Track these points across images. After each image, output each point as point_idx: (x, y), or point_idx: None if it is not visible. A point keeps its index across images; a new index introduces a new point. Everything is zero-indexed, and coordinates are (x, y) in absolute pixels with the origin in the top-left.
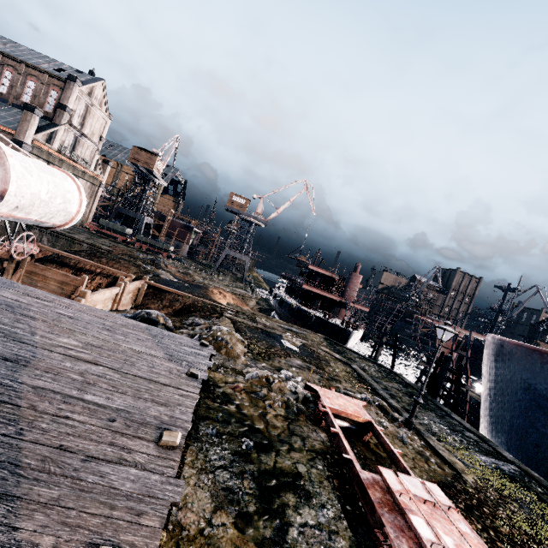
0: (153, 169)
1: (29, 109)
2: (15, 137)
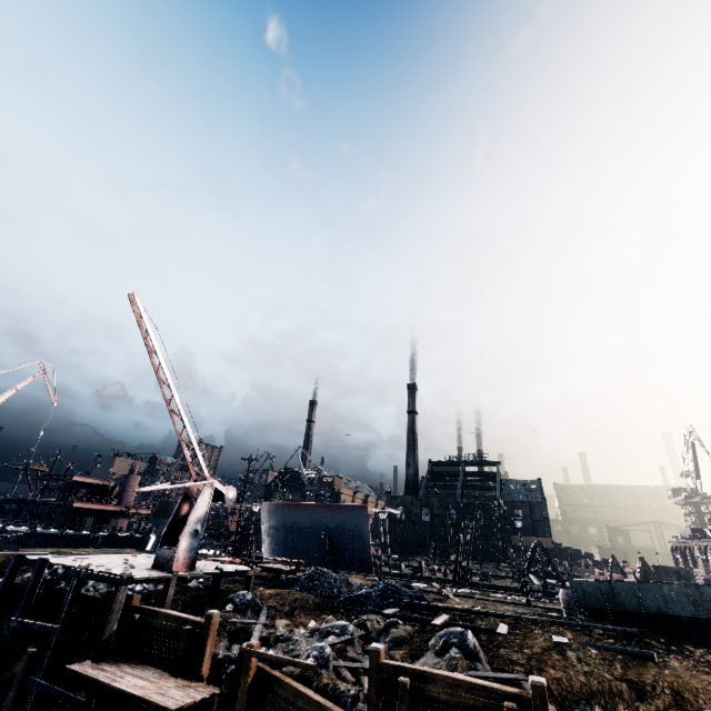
0: None
1: None
2: None
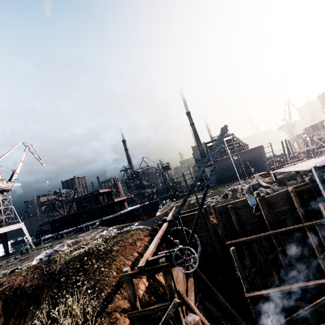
0: None
1: None
2: None
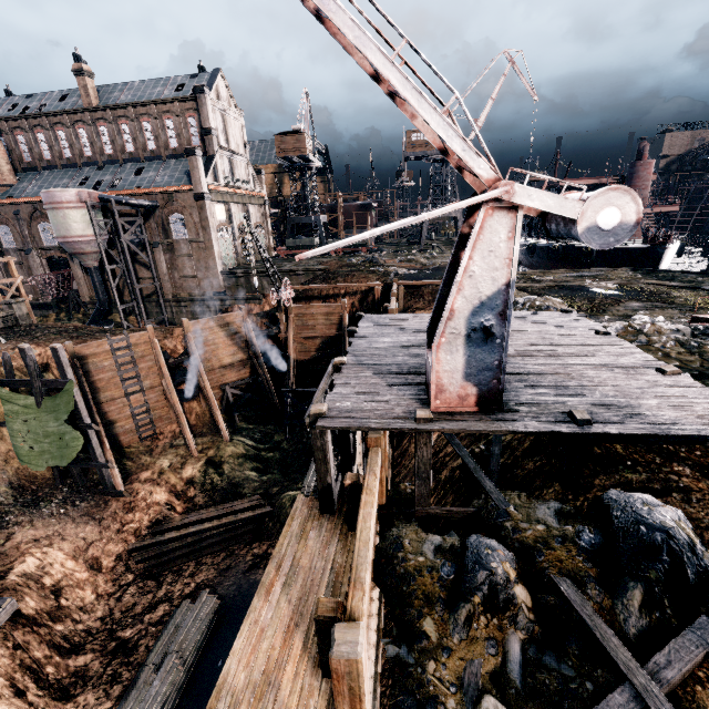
0: (306, 152)
1: (191, 153)
2: (195, 191)
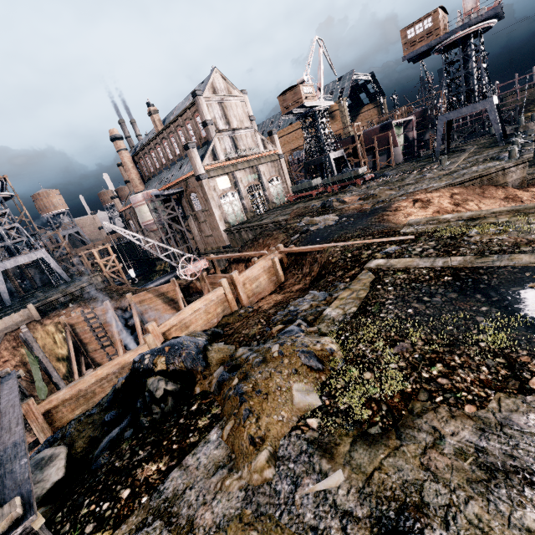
0: (303, 101)
1: (187, 148)
2: (196, 175)
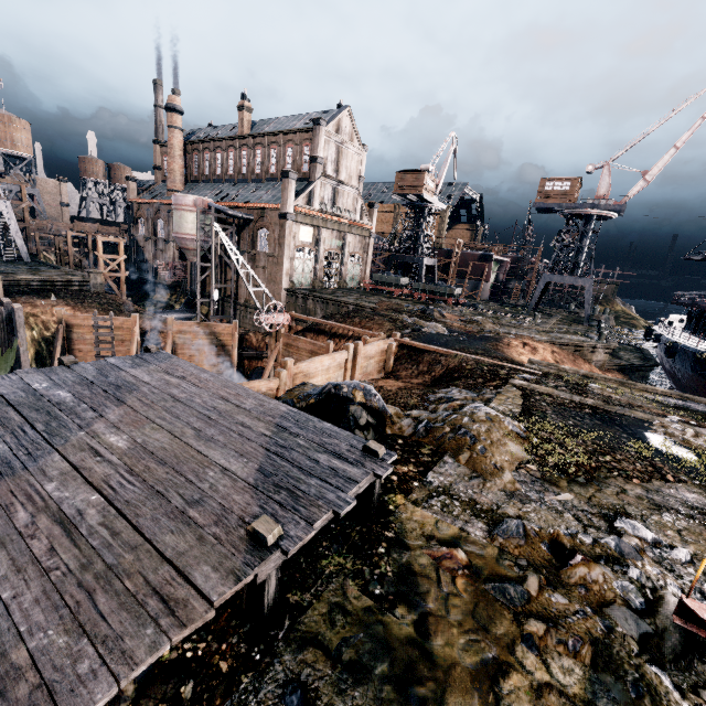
0: (422, 191)
1: (285, 176)
2: (281, 210)
